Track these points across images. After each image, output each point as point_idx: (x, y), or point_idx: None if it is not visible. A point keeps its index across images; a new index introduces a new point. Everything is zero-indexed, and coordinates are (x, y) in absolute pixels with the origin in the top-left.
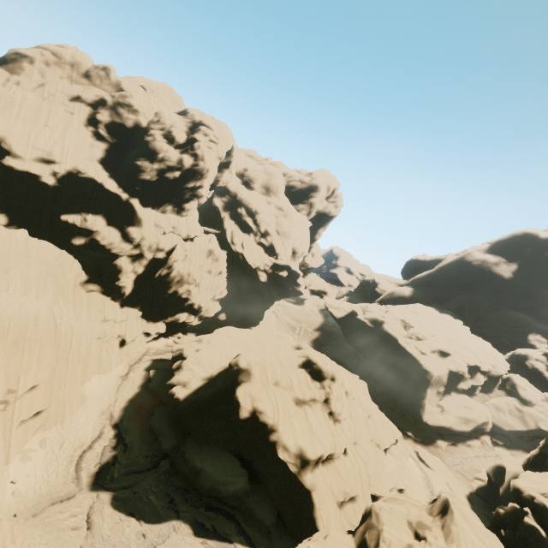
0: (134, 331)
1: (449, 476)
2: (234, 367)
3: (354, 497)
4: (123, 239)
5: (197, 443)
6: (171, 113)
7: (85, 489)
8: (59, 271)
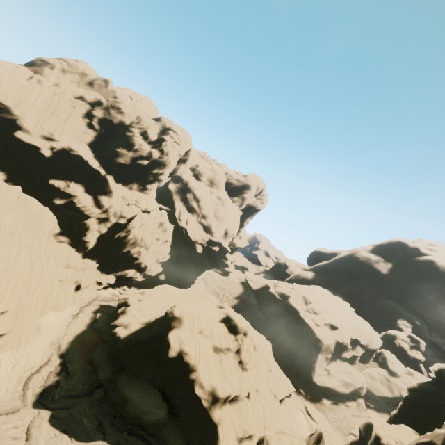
0: (90, 279)
1: (329, 430)
2: (169, 315)
3: (252, 436)
4: (95, 204)
5: (129, 376)
6: (149, 118)
7: (28, 405)
8: (39, 223)
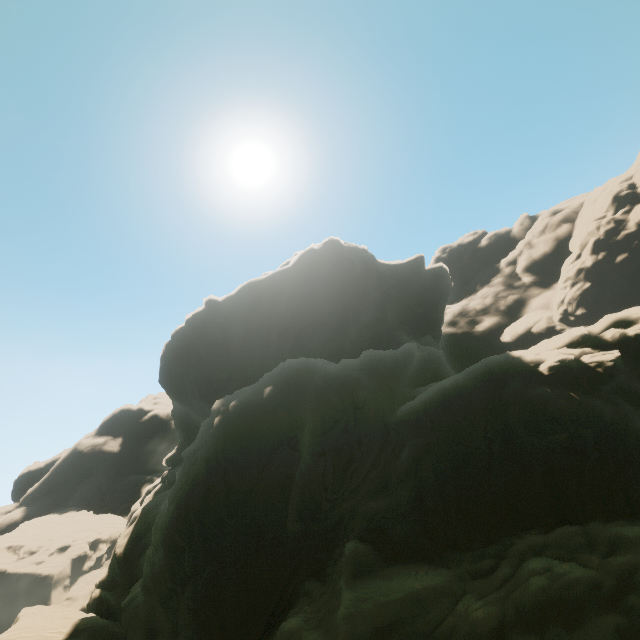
0: None
1: None
2: None
3: None
4: None
5: None
6: None
7: None
8: None
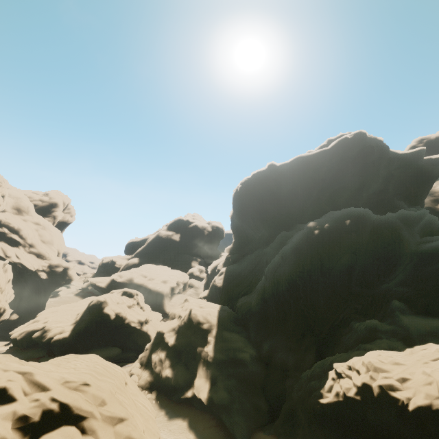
0: None
1: None
2: (98, 303)
3: None
4: None
5: (85, 352)
6: None
7: None
8: None
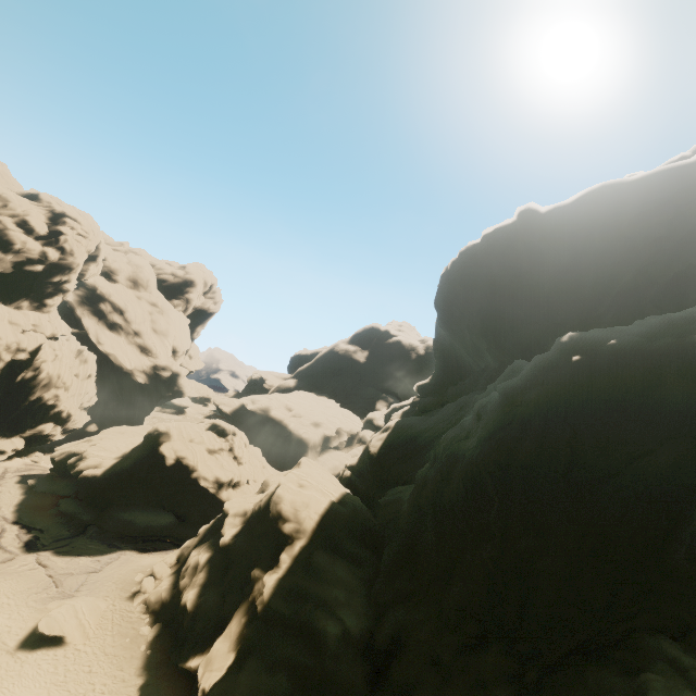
0: None
1: None
2: (155, 433)
3: None
4: None
5: (121, 507)
6: (21, 198)
7: (21, 554)
8: None
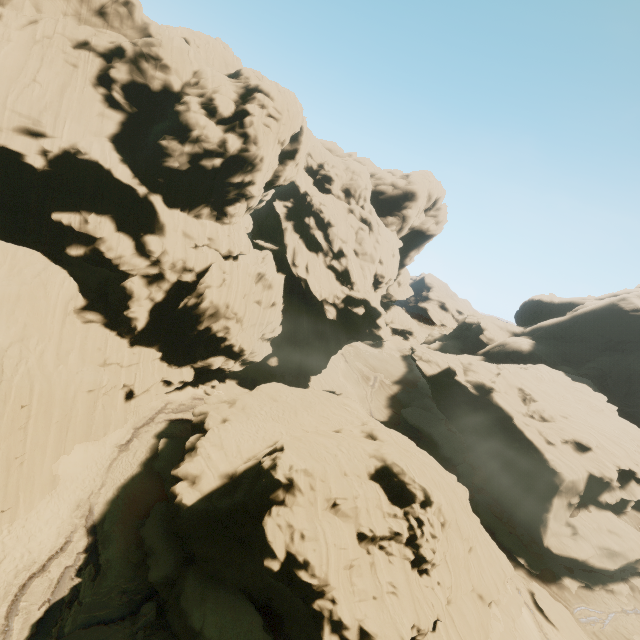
0: (148, 380)
1: None
2: (262, 478)
3: None
4: (137, 251)
5: (201, 579)
6: (217, 73)
7: None
8: (39, 293)
